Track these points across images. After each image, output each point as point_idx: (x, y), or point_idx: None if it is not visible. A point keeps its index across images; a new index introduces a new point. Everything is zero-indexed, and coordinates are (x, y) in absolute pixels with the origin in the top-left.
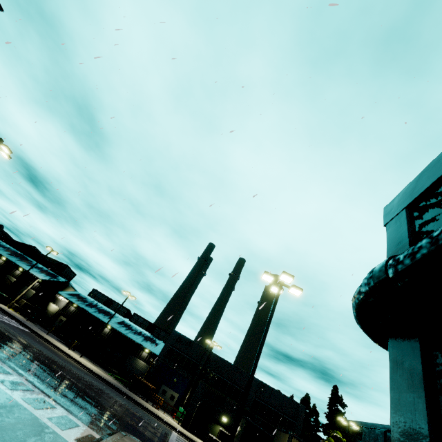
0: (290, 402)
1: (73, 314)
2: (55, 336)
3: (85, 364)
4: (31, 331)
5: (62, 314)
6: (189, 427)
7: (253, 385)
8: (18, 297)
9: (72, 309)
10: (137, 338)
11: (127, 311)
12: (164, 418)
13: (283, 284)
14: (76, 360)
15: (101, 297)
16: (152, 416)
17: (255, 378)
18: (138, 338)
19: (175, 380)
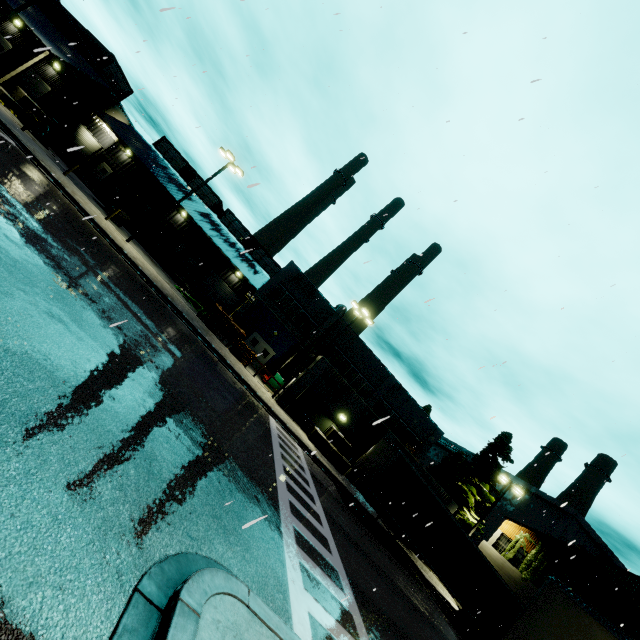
0: (426, 421)
1: (125, 168)
2: (90, 191)
3: (133, 257)
4: (20, 146)
5: (106, 160)
6: (288, 408)
7: (386, 384)
8: (7, 76)
9: (124, 159)
10: (228, 250)
11: (217, 202)
12: (256, 387)
13: None
14: (113, 243)
15: (175, 158)
16: (240, 383)
17: (392, 377)
18: (229, 251)
19: (275, 334)
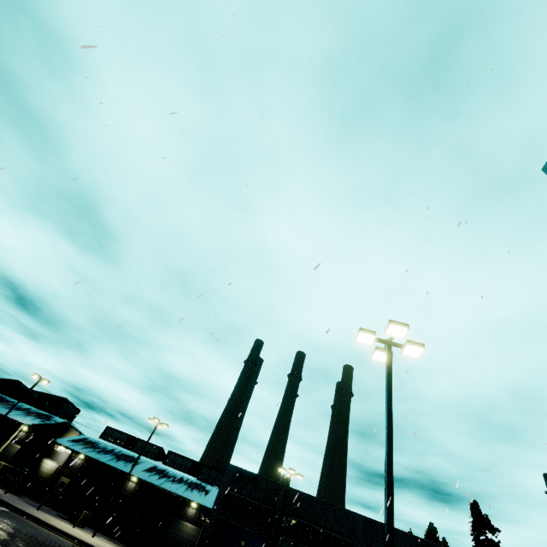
0: (416, 542)
1: (80, 470)
2: (53, 510)
3: None
4: (10, 508)
5: (63, 474)
6: None
7: (358, 527)
8: None
9: (78, 463)
10: (178, 487)
11: (158, 451)
12: None
13: (391, 343)
14: (84, 544)
15: (118, 436)
16: None
17: (358, 515)
18: (179, 488)
19: (242, 544)
